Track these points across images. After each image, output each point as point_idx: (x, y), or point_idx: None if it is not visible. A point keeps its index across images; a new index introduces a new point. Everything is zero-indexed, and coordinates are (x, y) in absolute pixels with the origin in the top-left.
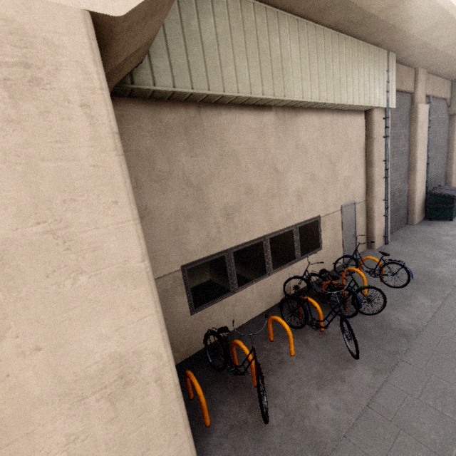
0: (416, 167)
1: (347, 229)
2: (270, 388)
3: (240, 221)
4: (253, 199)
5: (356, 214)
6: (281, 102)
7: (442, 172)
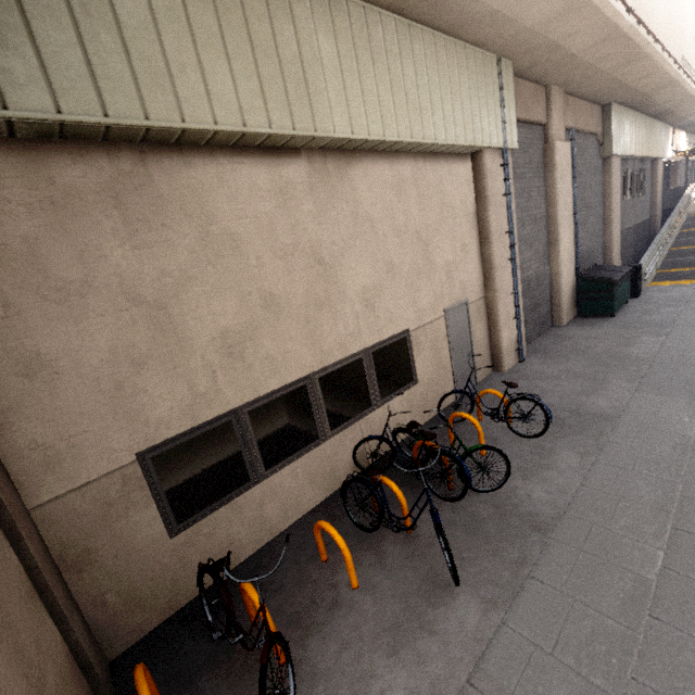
0: (558, 238)
1: (457, 345)
2: (307, 665)
3: (257, 355)
4: (279, 315)
5: (471, 320)
6: (315, 142)
7: (598, 243)
